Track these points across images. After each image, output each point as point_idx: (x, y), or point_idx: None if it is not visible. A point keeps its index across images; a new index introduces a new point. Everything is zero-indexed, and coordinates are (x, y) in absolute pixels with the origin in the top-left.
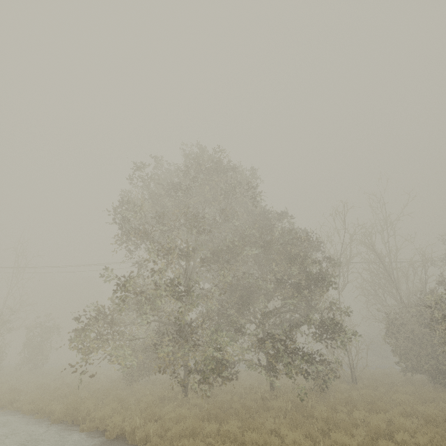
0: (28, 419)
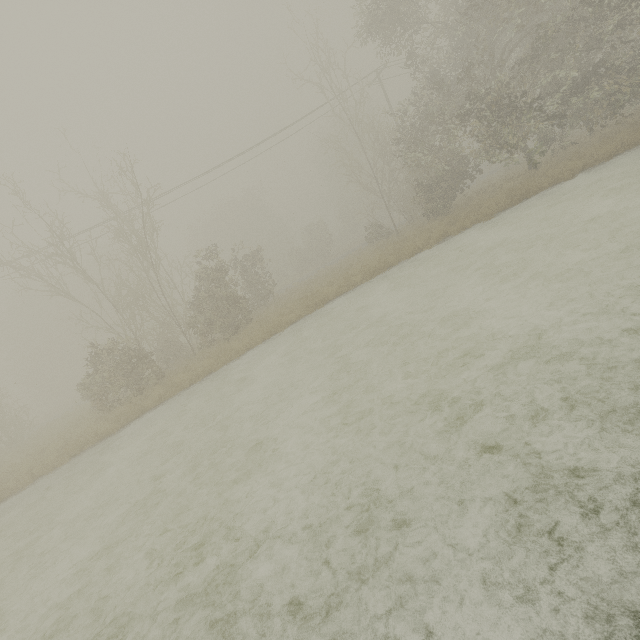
0: (485, 222)
